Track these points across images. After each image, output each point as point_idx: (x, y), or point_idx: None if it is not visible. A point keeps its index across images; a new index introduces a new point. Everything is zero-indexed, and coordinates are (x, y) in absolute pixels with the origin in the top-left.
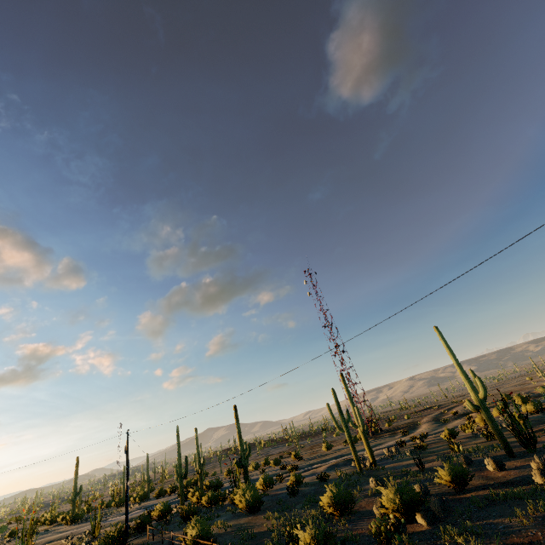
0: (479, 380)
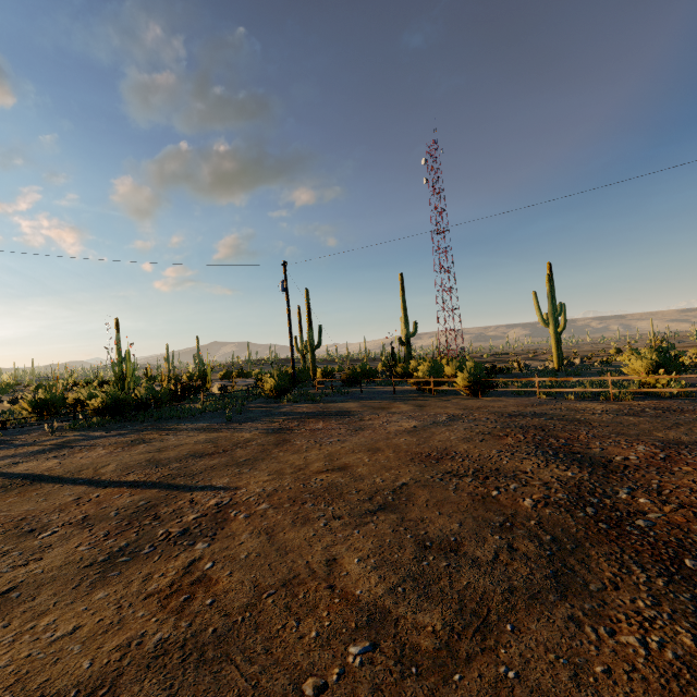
0: None
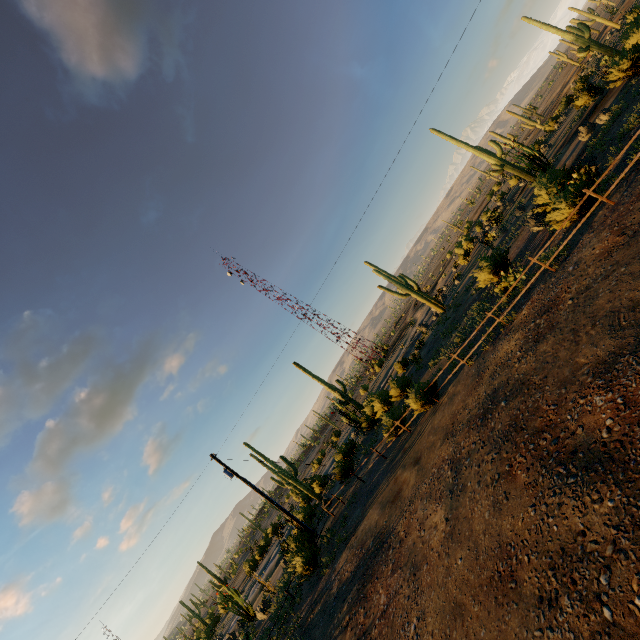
0: (492, 141)
